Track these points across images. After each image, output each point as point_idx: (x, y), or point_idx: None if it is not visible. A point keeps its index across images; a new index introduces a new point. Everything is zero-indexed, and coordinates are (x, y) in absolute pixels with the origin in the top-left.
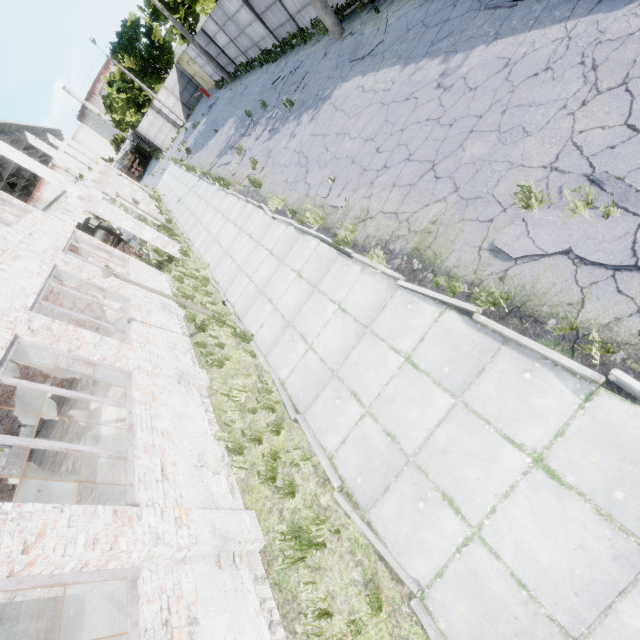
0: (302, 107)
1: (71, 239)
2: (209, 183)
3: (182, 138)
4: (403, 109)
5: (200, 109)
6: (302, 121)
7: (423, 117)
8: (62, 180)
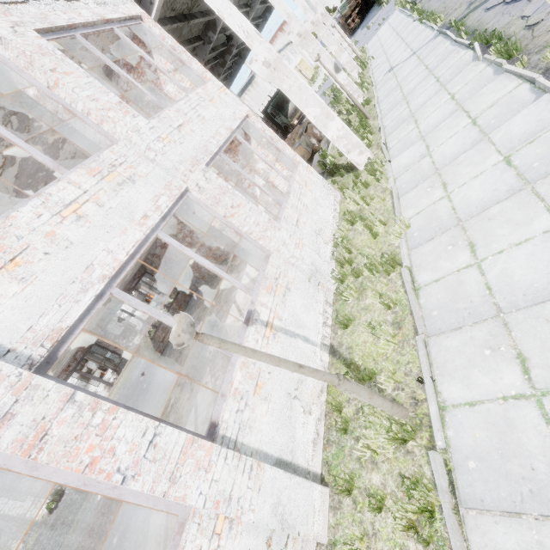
0: None
1: (237, 130)
2: (456, 43)
3: None
4: None
5: None
6: None
7: None
8: (250, 32)
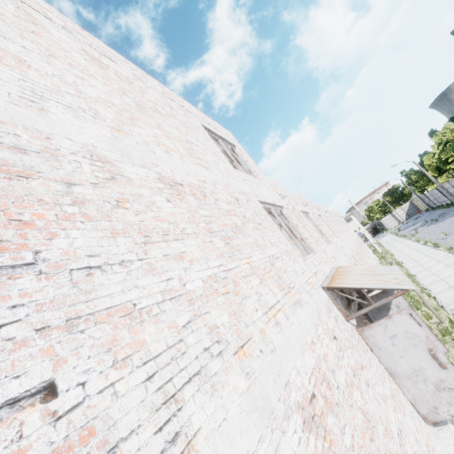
0: (438, 221)
1: None
2: (401, 237)
3: (399, 226)
4: (449, 224)
5: (414, 217)
6: (435, 224)
7: (449, 226)
8: (361, 226)
